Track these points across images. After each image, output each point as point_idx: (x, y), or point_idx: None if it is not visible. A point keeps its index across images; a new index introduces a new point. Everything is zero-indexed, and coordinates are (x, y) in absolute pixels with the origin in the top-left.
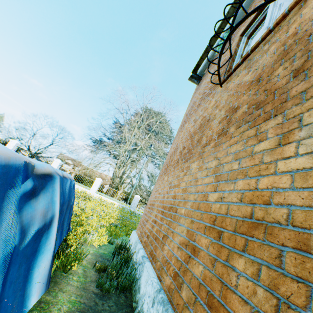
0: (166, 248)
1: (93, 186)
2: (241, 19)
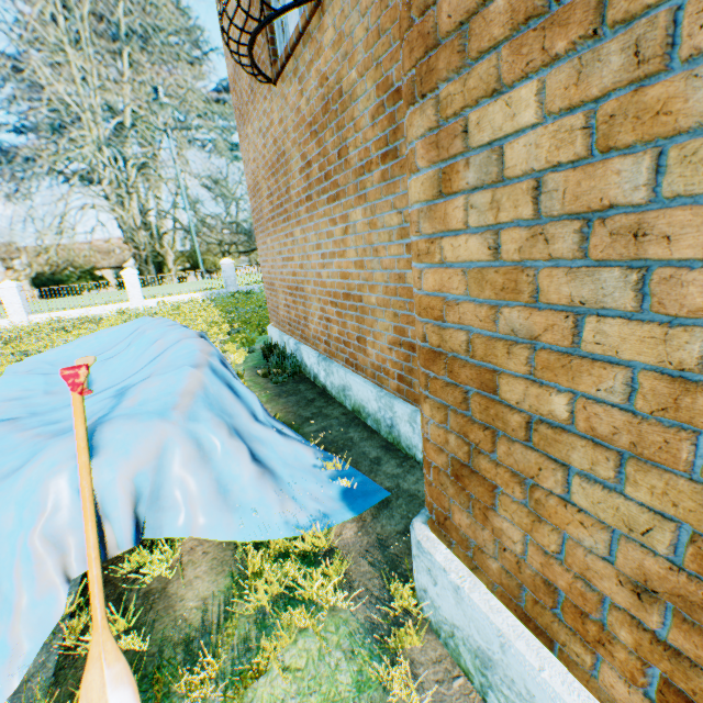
0: (311, 328)
1: (129, 291)
2: (258, 29)
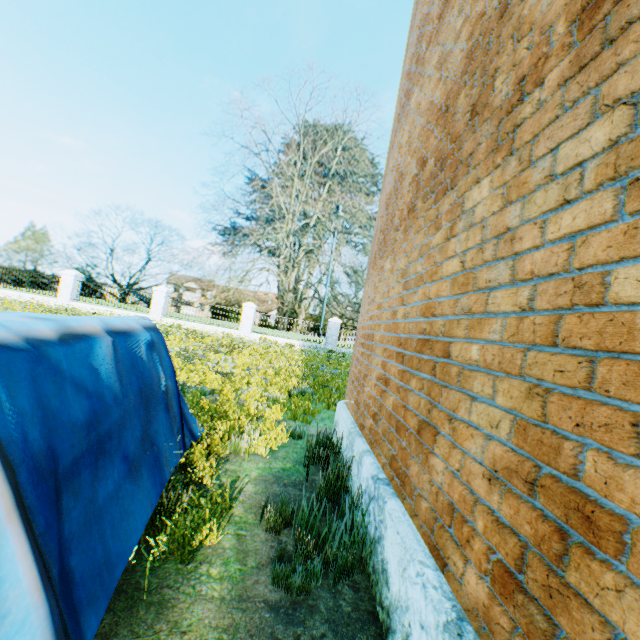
0: (438, 468)
1: (242, 321)
2: None
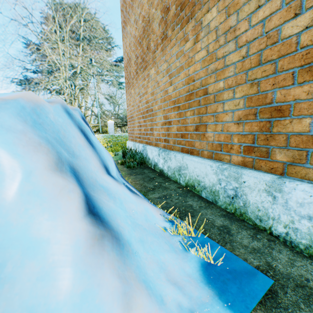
0: (155, 133)
1: None
2: None
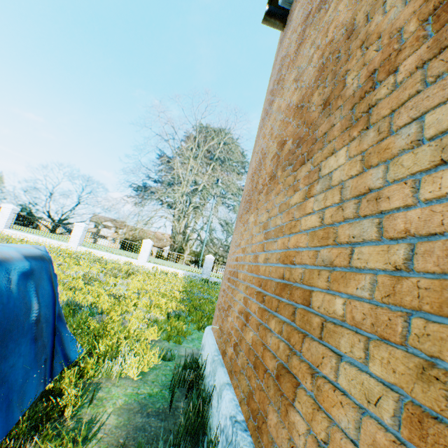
0: (301, 429)
1: (141, 252)
2: None
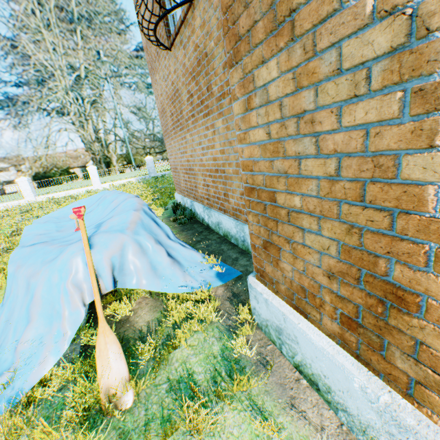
0: (199, 192)
1: (92, 179)
2: (158, 21)
